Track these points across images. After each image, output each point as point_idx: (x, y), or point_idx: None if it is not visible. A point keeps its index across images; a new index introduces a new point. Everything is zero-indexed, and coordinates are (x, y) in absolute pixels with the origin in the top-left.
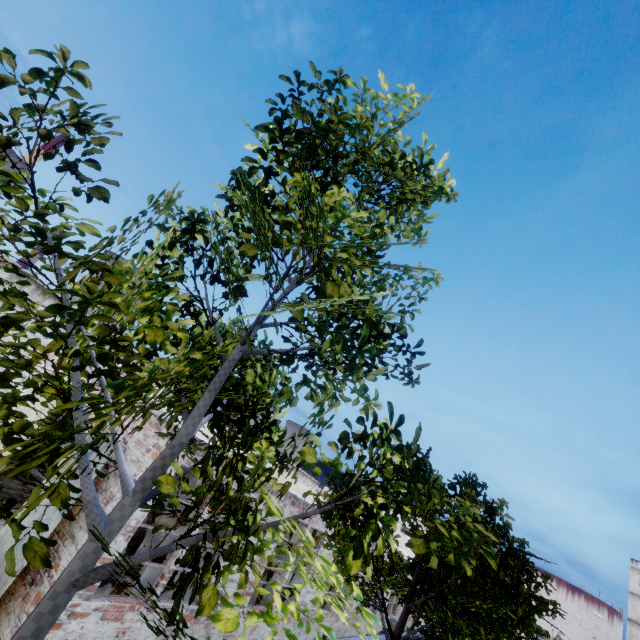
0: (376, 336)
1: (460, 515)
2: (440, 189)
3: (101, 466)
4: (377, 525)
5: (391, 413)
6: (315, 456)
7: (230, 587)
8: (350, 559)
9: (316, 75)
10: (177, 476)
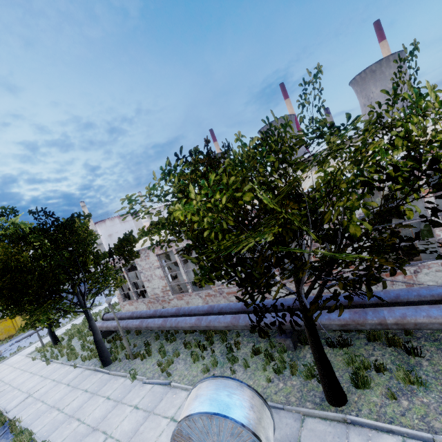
0: None
1: None
2: None
3: None
4: None
5: None
6: None
7: (156, 290)
8: None
9: None
10: None
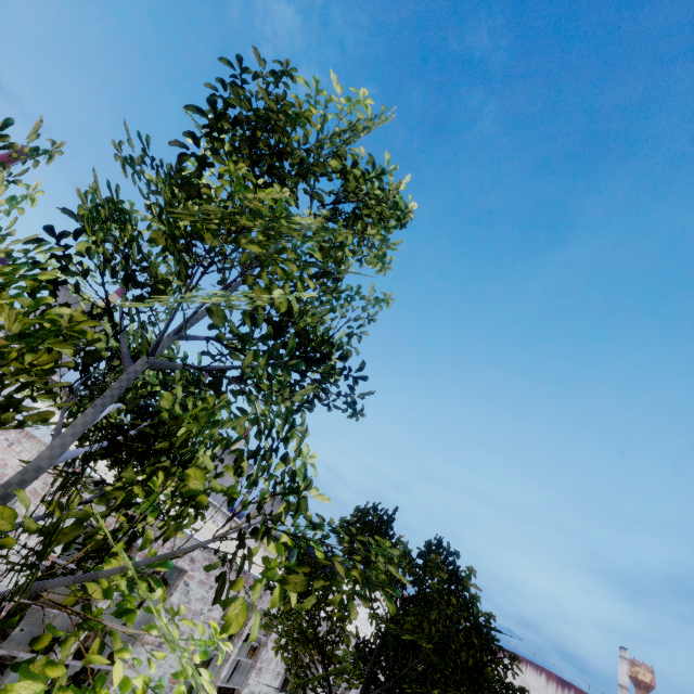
0: (319, 360)
1: (372, 555)
2: (395, 205)
3: None
4: (244, 555)
5: (286, 419)
6: (203, 481)
7: None
8: (230, 614)
9: (261, 63)
10: (37, 516)
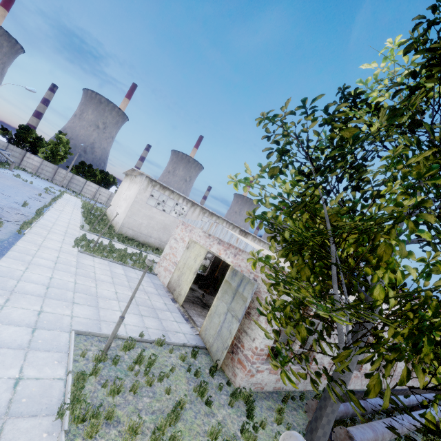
0: None
1: None
2: None
3: (250, 296)
4: None
5: None
6: None
7: (325, 359)
8: None
9: None
10: None
